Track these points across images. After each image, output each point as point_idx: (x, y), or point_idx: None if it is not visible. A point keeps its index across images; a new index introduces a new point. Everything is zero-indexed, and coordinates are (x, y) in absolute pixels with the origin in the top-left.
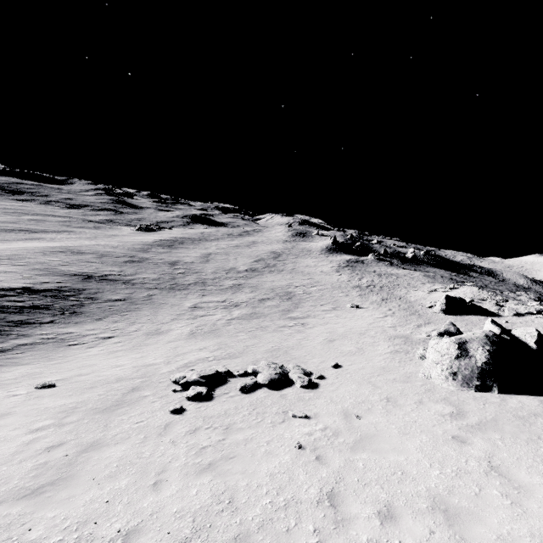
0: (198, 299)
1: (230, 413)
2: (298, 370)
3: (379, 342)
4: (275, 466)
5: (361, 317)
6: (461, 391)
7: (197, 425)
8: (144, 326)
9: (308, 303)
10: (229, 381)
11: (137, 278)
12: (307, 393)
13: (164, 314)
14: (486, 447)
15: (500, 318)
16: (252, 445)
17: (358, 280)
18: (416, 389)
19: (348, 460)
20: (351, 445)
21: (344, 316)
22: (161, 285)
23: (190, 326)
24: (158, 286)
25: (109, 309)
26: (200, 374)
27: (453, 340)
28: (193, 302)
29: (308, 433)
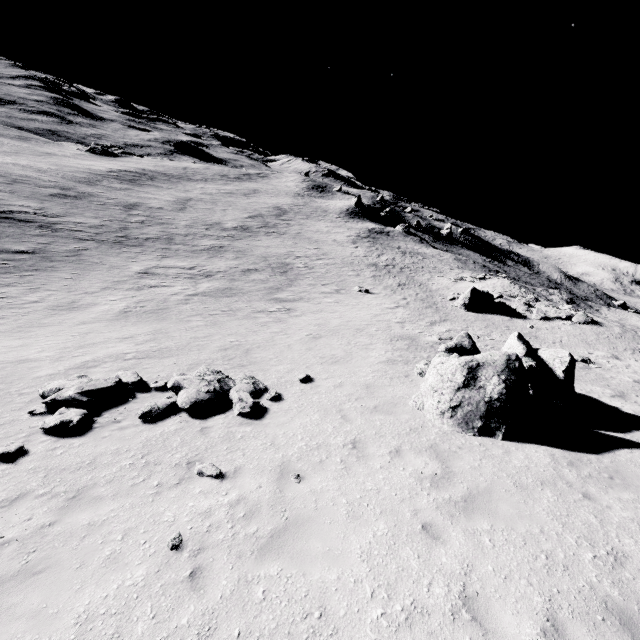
0: (155, 261)
1: (100, 463)
2: (246, 385)
3: (377, 344)
4: (106, 595)
5: (367, 306)
6: (457, 433)
7: (26, 488)
8: (53, 295)
9: (306, 281)
10: (135, 398)
11: (64, 222)
12: (244, 426)
13: (93, 279)
14: (466, 550)
15: (525, 321)
16: (94, 540)
17: (376, 256)
18: (399, 426)
19: (243, 579)
20: (263, 543)
21: (346, 302)
22: (102, 236)
23: (128, 300)
24: (96, 237)
25: (2, 264)
26: (83, 388)
27: (463, 363)
28: (146, 265)
29: (206, 511)
